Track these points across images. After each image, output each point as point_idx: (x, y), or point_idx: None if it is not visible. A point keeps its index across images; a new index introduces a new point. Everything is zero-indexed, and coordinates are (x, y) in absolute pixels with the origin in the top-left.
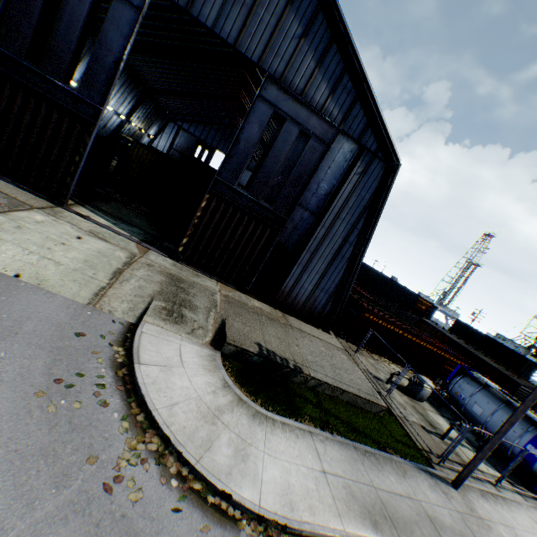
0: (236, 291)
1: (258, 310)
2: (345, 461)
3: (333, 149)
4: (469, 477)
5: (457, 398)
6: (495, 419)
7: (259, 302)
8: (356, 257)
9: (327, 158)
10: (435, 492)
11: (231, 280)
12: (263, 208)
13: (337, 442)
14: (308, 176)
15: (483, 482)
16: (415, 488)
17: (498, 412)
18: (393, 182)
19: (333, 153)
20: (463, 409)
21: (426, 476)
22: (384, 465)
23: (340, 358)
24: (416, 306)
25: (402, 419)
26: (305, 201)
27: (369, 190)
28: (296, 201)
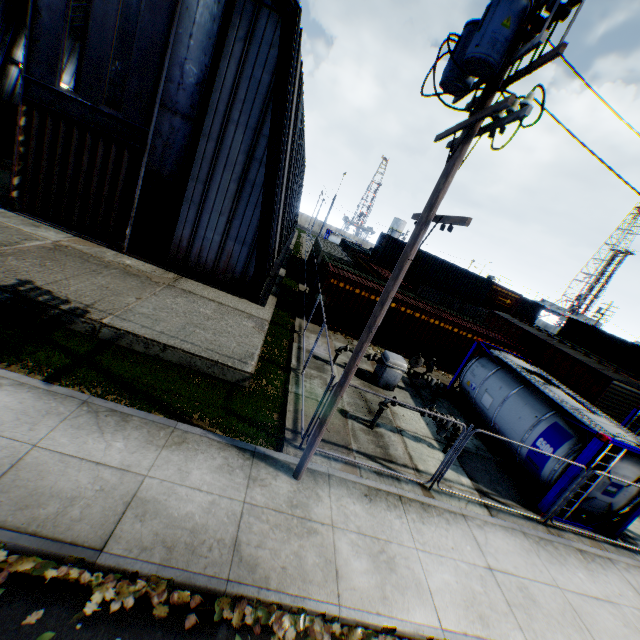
0: (103, 248)
1: (118, 265)
2: (14, 411)
3: (189, 4)
4: (368, 473)
5: (468, 390)
6: (505, 409)
7: (142, 262)
8: (274, 183)
9: (184, 20)
10: (222, 476)
11: (98, 235)
12: (109, 118)
13: (43, 392)
14: (160, 56)
15: (403, 483)
16: (167, 464)
17: (511, 398)
18: (297, 43)
19: (191, 11)
20: (474, 403)
21: (236, 456)
22: (130, 430)
23: (233, 323)
24: (497, 301)
25: (298, 398)
26: (171, 100)
27: (266, 66)
28: (154, 100)
